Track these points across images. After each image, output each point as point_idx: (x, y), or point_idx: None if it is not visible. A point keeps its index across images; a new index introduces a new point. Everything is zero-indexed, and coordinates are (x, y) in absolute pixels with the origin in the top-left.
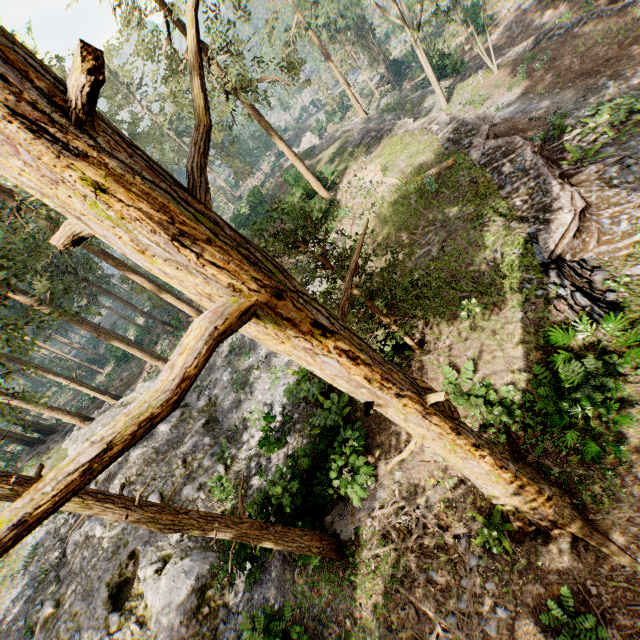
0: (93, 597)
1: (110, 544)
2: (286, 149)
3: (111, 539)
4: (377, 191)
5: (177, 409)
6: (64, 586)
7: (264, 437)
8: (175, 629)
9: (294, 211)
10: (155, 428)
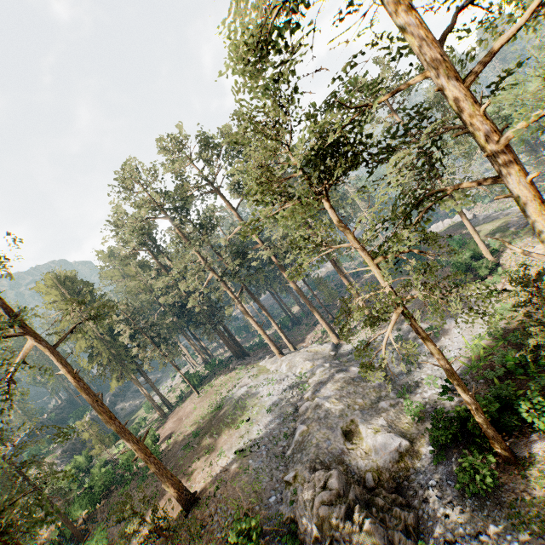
0: (334, 430)
1: (336, 411)
2: (469, 226)
3: (335, 410)
4: (544, 264)
5: (356, 363)
6: (309, 422)
7: (443, 391)
8: (386, 463)
9: (460, 264)
10: (347, 367)
